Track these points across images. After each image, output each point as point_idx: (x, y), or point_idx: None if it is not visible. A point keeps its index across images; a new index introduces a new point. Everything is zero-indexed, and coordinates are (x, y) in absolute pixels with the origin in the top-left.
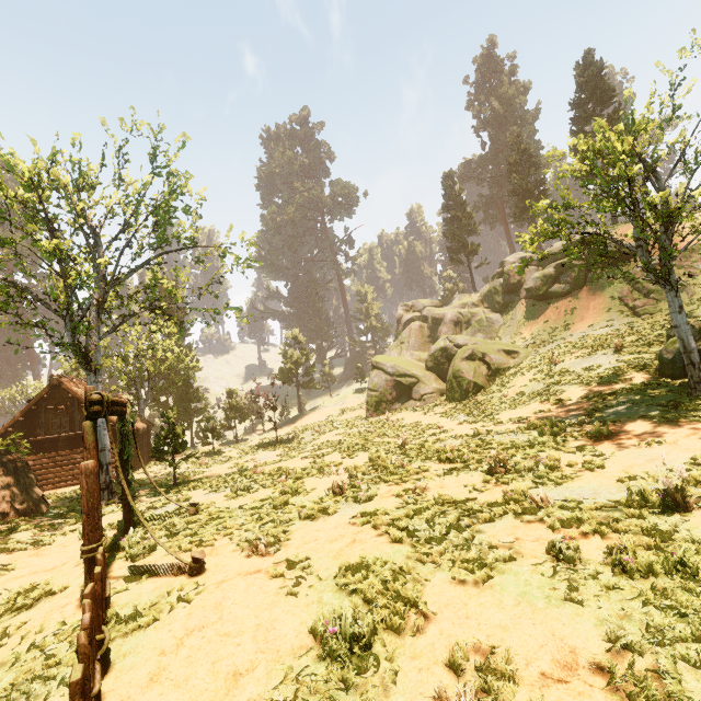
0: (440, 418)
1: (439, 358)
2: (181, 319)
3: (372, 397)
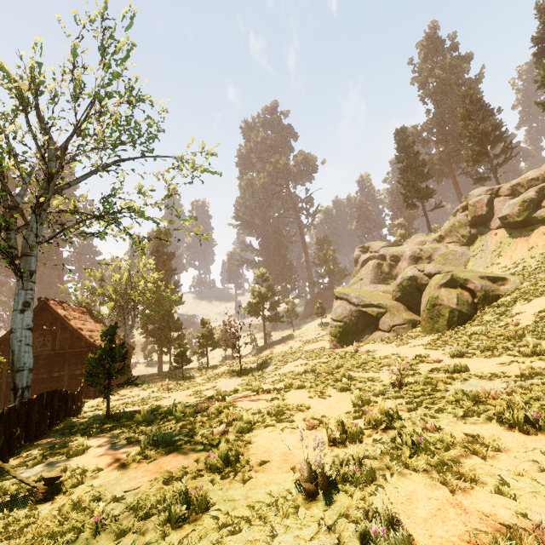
0: (426, 351)
1: (408, 288)
2: (169, 261)
3: (336, 327)
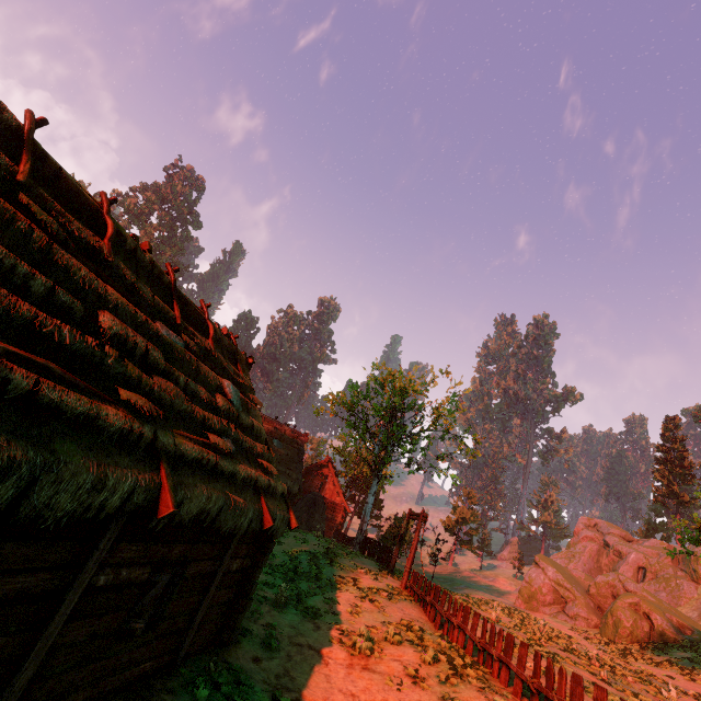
0: (583, 639)
1: (604, 590)
2: None
3: (526, 588)
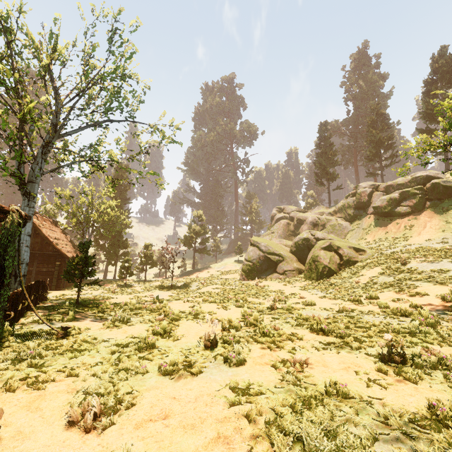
0: (300, 290)
1: (302, 246)
2: (125, 191)
3: (247, 265)
